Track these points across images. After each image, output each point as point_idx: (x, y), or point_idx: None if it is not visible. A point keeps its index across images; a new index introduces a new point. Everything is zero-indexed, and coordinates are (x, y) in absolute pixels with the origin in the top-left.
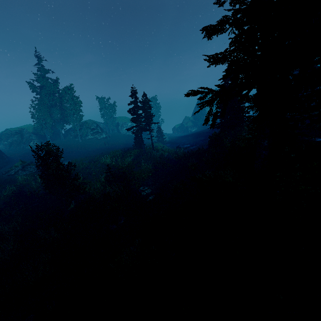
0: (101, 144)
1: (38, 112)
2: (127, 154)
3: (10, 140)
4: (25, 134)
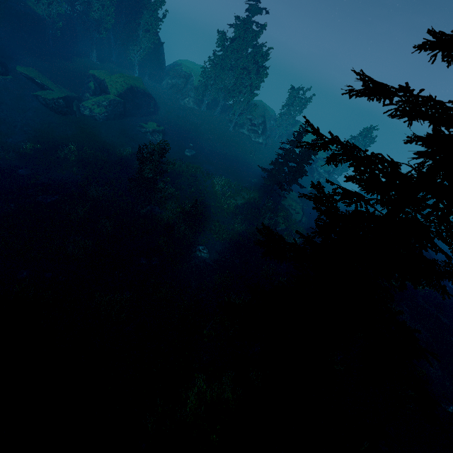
0: (247, 149)
1: (214, 67)
2: (245, 192)
3: (174, 81)
4: (189, 83)
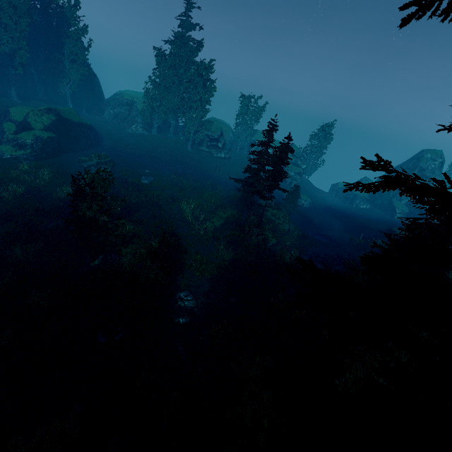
0: (211, 166)
1: (157, 87)
2: (221, 211)
3: (117, 110)
4: (134, 109)
